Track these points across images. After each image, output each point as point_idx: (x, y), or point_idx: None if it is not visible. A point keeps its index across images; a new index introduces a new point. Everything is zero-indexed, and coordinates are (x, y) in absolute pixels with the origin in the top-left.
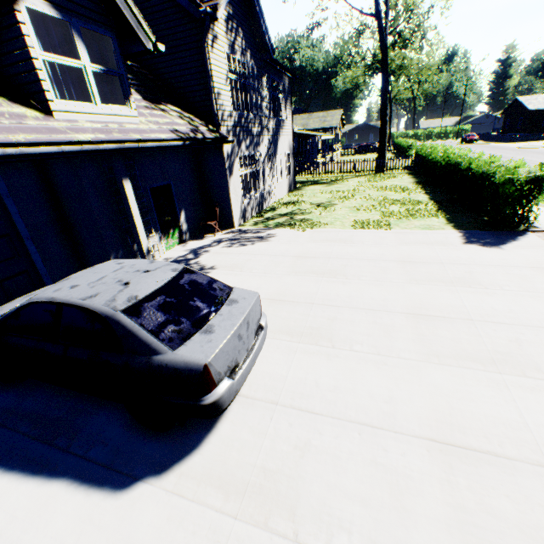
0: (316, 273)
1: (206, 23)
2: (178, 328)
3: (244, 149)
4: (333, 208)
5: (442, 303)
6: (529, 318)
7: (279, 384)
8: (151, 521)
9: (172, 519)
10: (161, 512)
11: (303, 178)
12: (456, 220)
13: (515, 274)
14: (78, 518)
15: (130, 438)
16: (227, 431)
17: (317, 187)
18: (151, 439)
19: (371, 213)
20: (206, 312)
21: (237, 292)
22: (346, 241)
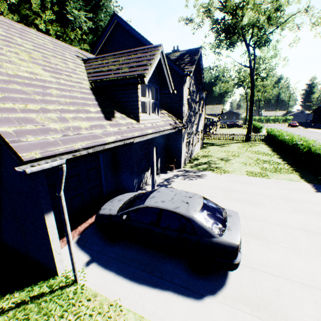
0: (240, 200)
1: (185, 77)
2: (218, 226)
3: (188, 129)
4: (230, 162)
5: (316, 225)
6: None
7: (249, 258)
8: (221, 315)
9: (230, 315)
10: (223, 311)
11: (204, 140)
12: (304, 177)
13: None
14: (186, 309)
15: (189, 276)
16: (235, 278)
17: (215, 147)
18: (200, 278)
19: (253, 167)
20: (223, 220)
21: (228, 211)
22: (247, 183)
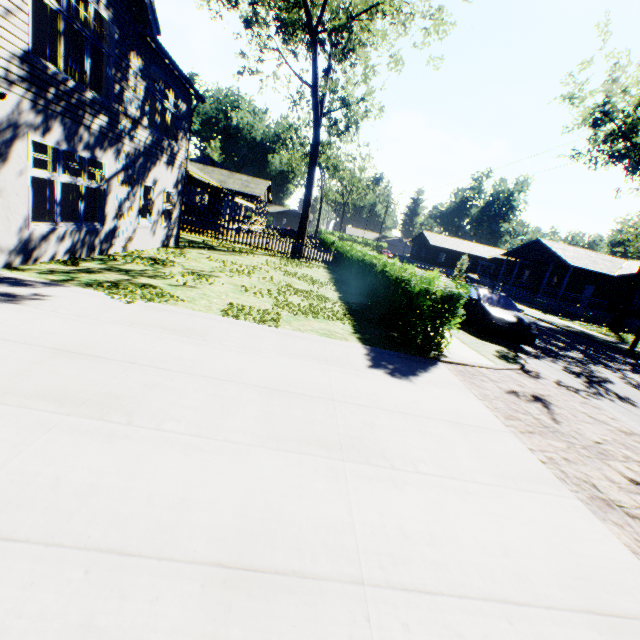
0: (63, 399)
1: None
2: None
3: (55, 135)
4: (212, 281)
5: (311, 513)
6: (465, 564)
7: None
8: None
9: None
10: None
11: (201, 238)
12: (364, 330)
13: (432, 435)
14: None
15: None
16: None
17: (210, 252)
18: None
19: (261, 299)
20: None
21: None
22: (194, 334)
